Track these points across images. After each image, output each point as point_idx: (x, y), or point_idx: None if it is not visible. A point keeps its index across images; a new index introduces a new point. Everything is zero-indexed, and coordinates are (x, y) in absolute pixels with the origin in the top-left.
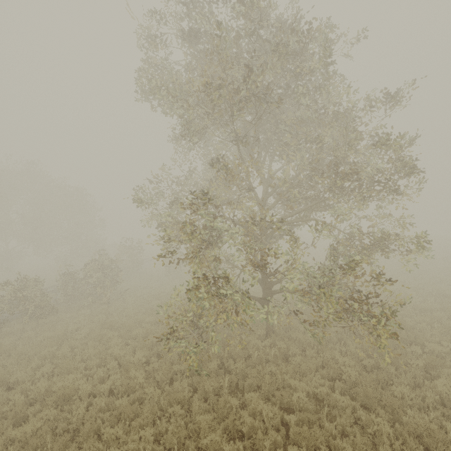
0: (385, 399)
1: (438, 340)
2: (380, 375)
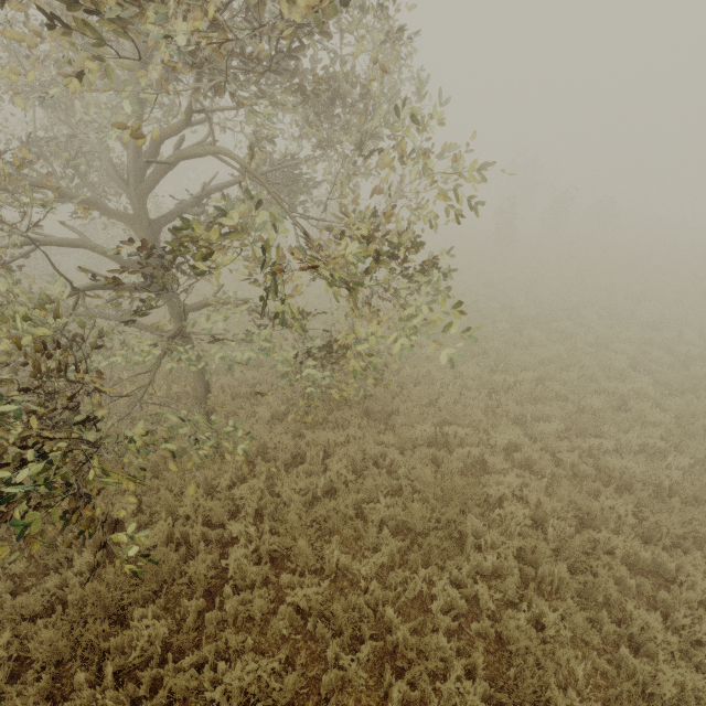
0: (135, 614)
1: (491, 564)
2: (192, 569)
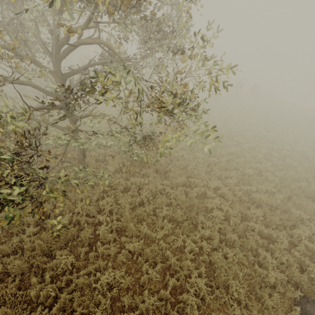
0: (57, 254)
1: (208, 234)
2: (82, 234)
